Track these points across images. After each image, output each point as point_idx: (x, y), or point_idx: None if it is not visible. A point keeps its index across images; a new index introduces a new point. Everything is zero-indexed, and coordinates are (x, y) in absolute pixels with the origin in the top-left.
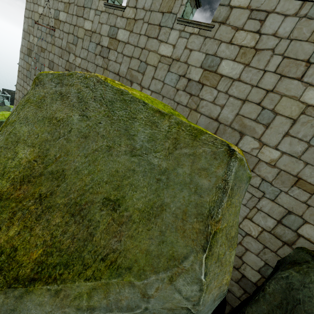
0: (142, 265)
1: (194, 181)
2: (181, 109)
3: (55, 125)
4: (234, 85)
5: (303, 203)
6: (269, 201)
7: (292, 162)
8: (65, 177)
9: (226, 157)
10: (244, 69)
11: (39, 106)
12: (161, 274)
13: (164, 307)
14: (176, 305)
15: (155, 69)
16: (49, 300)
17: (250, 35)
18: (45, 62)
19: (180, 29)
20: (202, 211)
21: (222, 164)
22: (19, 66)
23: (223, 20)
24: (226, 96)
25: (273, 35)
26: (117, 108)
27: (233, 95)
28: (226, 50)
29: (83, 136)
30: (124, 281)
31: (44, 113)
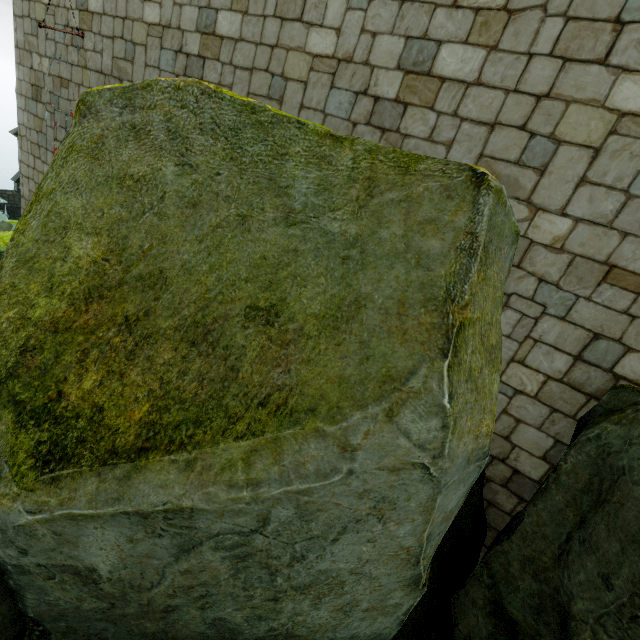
0: (335, 400)
1: (413, 247)
2: None
3: (131, 191)
4: (469, 95)
5: (622, 314)
6: (556, 321)
7: (597, 235)
8: (167, 283)
9: (471, 191)
10: (487, 59)
11: (96, 157)
12: (371, 407)
13: (382, 467)
14: (403, 460)
15: (304, 88)
16: (178, 477)
17: None
18: (73, 109)
19: None
20: (434, 293)
21: (463, 204)
22: (19, 126)
23: None
24: (456, 122)
25: None
26: (247, 140)
27: (470, 117)
28: (447, 22)
29: (188, 204)
30: (307, 431)
31: (107, 168)
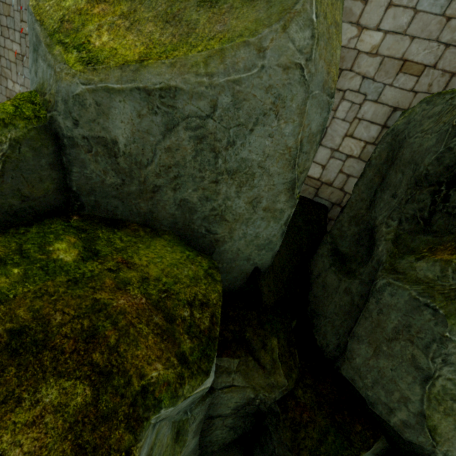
0: (254, 28)
1: None
2: None
3: None
4: None
5: (410, 92)
6: (372, 103)
7: (397, 41)
8: None
9: None
10: None
11: None
12: (274, 26)
13: (279, 64)
14: (290, 60)
15: None
16: (167, 70)
17: None
18: None
19: None
20: None
21: None
22: None
23: None
24: None
25: None
26: None
27: None
28: None
29: None
30: (239, 43)
31: None
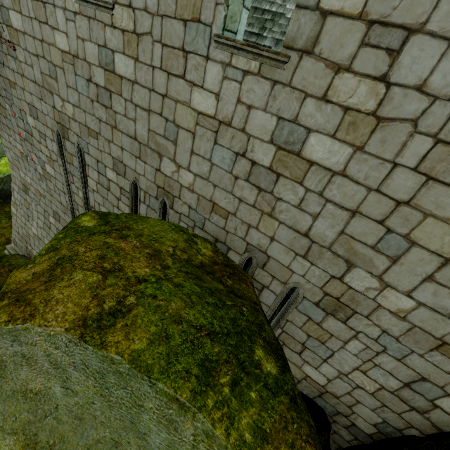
0: None
1: None
2: (247, 210)
3: (33, 401)
4: (334, 182)
5: (447, 373)
6: (393, 359)
7: (435, 319)
8: None
9: None
10: (352, 156)
11: (2, 376)
12: None
13: None
14: None
15: (192, 137)
16: None
17: (367, 84)
18: (23, 106)
19: (223, 60)
20: None
21: None
22: None
23: (308, 45)
24: (321, 201)
25: (416, 88)
26: (111, 384)
27: (334, 200)
28: (316, 113)
29: (76, 417)
30: None
31: (11, 384)
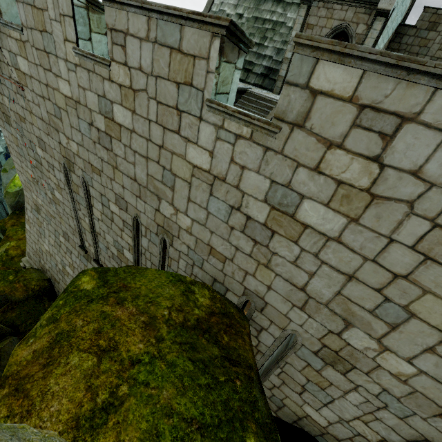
0: None
1: None
2: (243, 258)
3: None
4: (329, 246)
5: None
6: (395, 417)
7: (438, 388)
8: None
9: None
10: (347, 226)
11: None
12: None
13: None
14: None
15: (189, 186)
16: None
17: (360, 163)
18: (32, 139)
19: (216, 123)
20: None
21: None
22: (4, 137)
23: (299, 120)
24: (317, 262)
25: (411, 173)
26: None
27: (329, 263)
28: (309, 182)
29: None
30: None
31: None
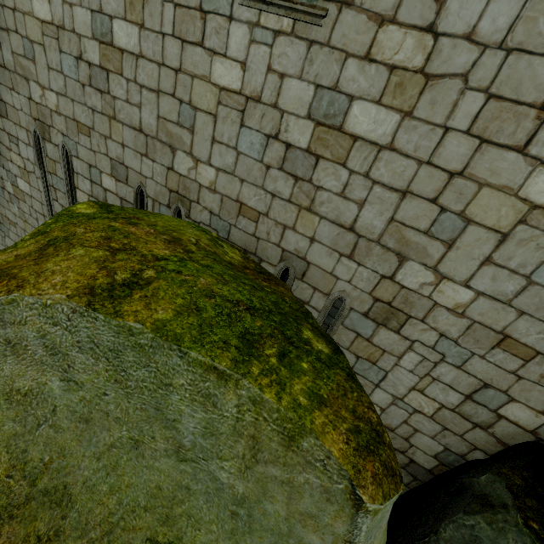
0: None
1: (294, 533)
2: (282, 207)
3: (21, 405)
4: (381, 158)
5: (510, 373)
6: (452, 368)
7: (496, 309)
8: (72, 500)
9: (350, 506)
10: (401, 125)
11: None
12: None
13: None
14: None
15: (213, 121)
16: None
17: (413, 36)
18: None
19: (250, 19)
20: None
21: (342, 514)
22: None
23: None
24: (368, 184)
25: (465, 38)
26: (129, 364)
27: (382, 181)
28: (359, 76)
29: (81, 419)
30: None
31: None
